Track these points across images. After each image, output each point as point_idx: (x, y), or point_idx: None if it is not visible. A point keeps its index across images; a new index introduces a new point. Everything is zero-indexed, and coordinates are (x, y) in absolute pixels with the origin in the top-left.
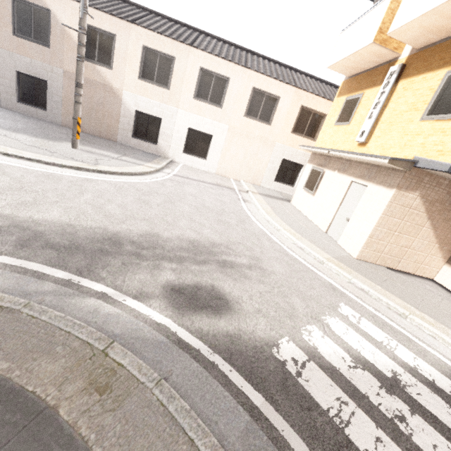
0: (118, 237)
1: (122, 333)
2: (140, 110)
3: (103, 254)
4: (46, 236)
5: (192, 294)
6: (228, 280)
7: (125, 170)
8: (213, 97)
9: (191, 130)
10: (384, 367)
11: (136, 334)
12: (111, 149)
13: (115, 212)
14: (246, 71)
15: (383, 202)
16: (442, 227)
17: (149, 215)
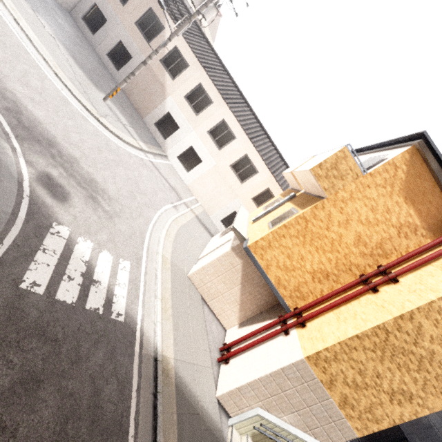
0: (56, 145)
1: (3, 161)
2: (171, 114)
3: (37, 142)
4: (22, 116)
5: (54, 185)
6: (82, 201)
7: (117, 132)
8: (219, 140)
9: (192, 148)
10: (98, 277)
11: (8, 166)
12: (130, 119)
13: (73, 138)
14: (249, 142)
15: (222, 253)
16: (247, 297)
17: (91, 155)
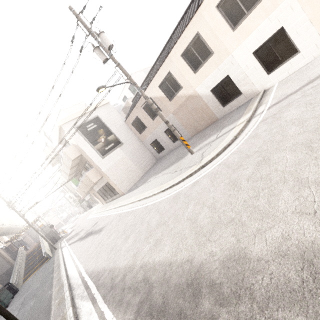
0: (199, 277)
1: None
2: (212, 88)
3: None
4: (153, 291)
5: None
6: None
7: (219, 148)
8: (247, 4)
9: (256, 52)
10: None
11: None
12: (214, 131)
13: (204, 222)
14: None
15: None
16: None
17: (236, 207)
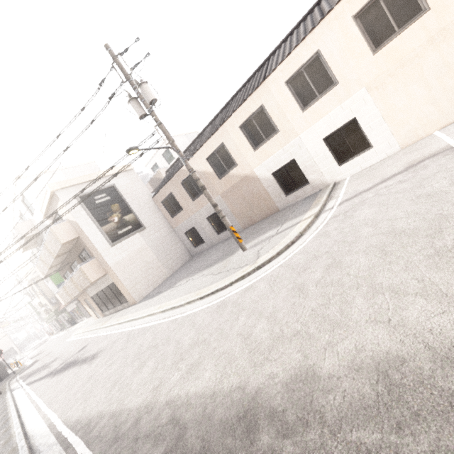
0: (255, 406)
1: None
2: (274, 171)
3: None
4: (186, 434)
5: None
6: None
7: (281, 245)
8: (319, 87)
9: (327, 138)
10: None
11: None
12: (273, 224)
13: (261, 337)
14: (328, 18)
15: None
16: None
17: (303, 317)
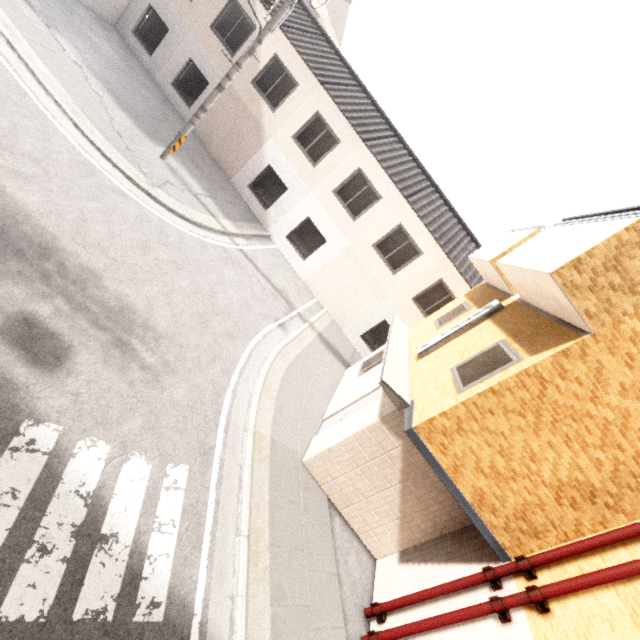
0: (55, 253)
1: None
2: (273, 168)
3: (15, 254)
4: None
5: (38, 336)
6: (97, 356)
7: (182, 209)
8: (353, 205)
9: (309, 221)
10: (114, 525)
11: None
12: (208, 183)
13: (94, 234)
14: (404, 203)
15: (363, 425)
16: (413, 506)
17: (127, 260)
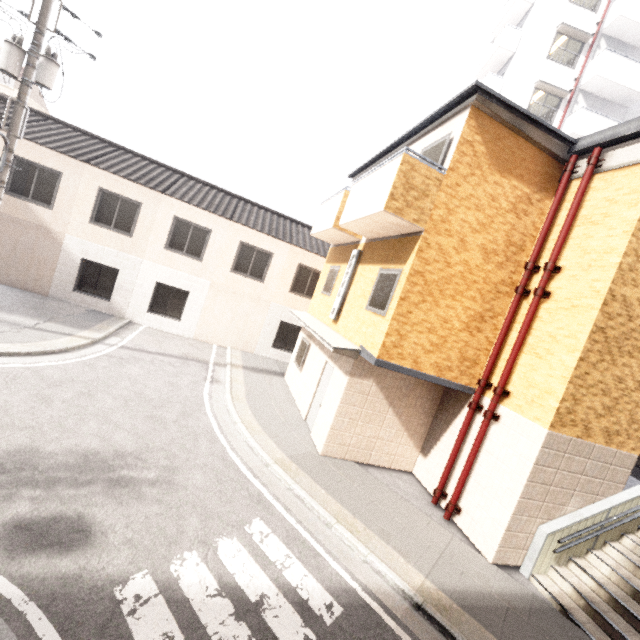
0: None
1: None
2: (89, 259)
3: None
4: None
5: (44, 529)
6: (110, 505)
7: (37, 347)
8: (190, 249)
9: (160, 285)
10: (255, 591)
11: None
12: (32, 311)
13: None
14: (232, 224)
15: (341, 390)
16: (406, 414)
17: (41, 419)
